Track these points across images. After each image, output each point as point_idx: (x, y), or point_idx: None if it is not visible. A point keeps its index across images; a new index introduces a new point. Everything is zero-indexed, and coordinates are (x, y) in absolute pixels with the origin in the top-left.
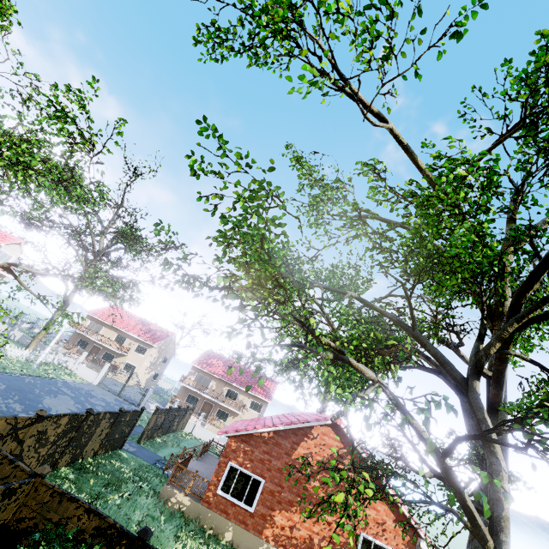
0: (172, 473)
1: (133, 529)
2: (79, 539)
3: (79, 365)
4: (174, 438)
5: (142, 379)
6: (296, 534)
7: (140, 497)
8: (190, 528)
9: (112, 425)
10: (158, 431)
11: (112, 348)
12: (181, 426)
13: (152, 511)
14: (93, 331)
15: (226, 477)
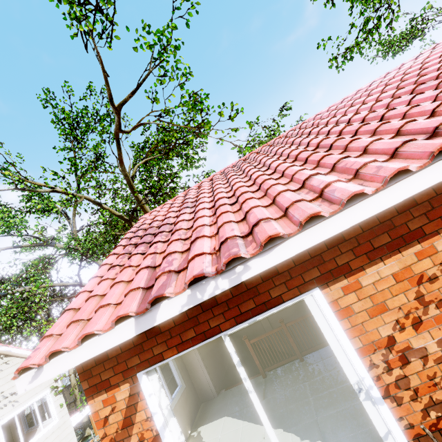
0: None
1: None
2: None
3: None
4: None
5: None
6: None
7: None
8: None
9: None
10: None
11: None
12: None
13: None
14: None
15: None
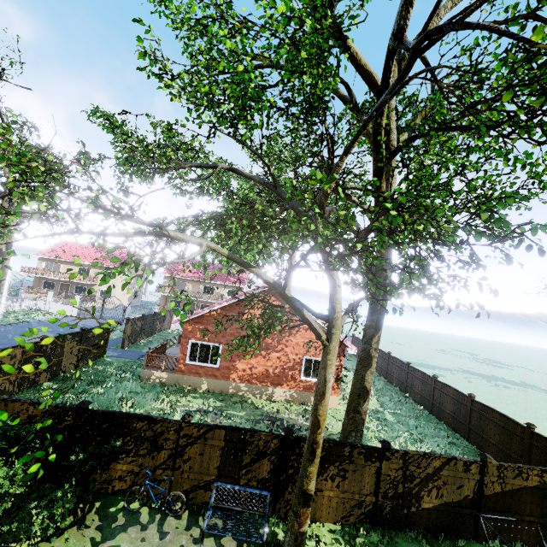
0: (146, 361)
1: (116, 404)
2: (34, 421)
3: (50, 305)
4: (160, 337)
5: (124, 300)
6: (255, 371)
7: (122, 383)
8: (171, 390)
9: (80, 342)
10: (140, 335)
11: (79, 281)
12: (166, 326)
13: (136, 389)
14: (52, 271)
15: (191, 351)
